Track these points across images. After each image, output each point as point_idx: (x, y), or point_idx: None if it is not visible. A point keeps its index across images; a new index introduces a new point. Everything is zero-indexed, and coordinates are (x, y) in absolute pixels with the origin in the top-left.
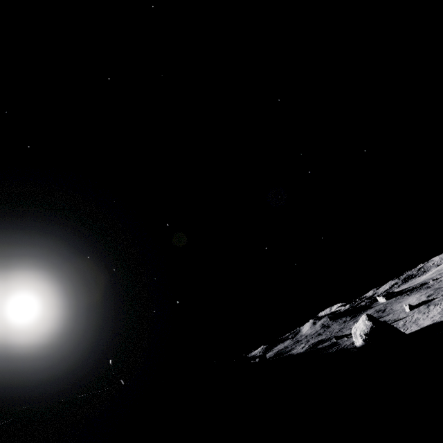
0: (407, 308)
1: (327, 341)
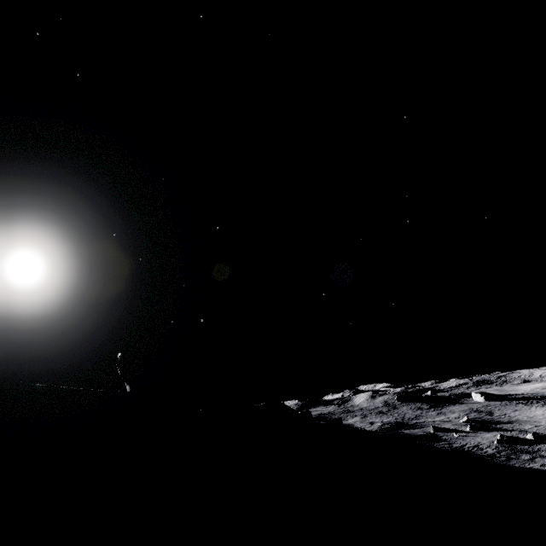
0: None
1: (414, 428)
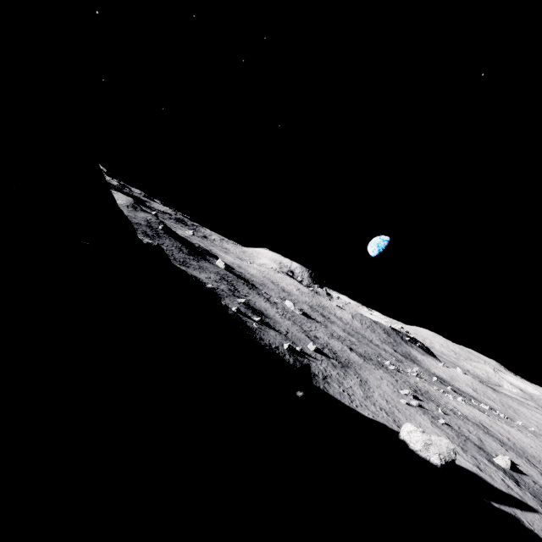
0: (313, 347)
1: None
